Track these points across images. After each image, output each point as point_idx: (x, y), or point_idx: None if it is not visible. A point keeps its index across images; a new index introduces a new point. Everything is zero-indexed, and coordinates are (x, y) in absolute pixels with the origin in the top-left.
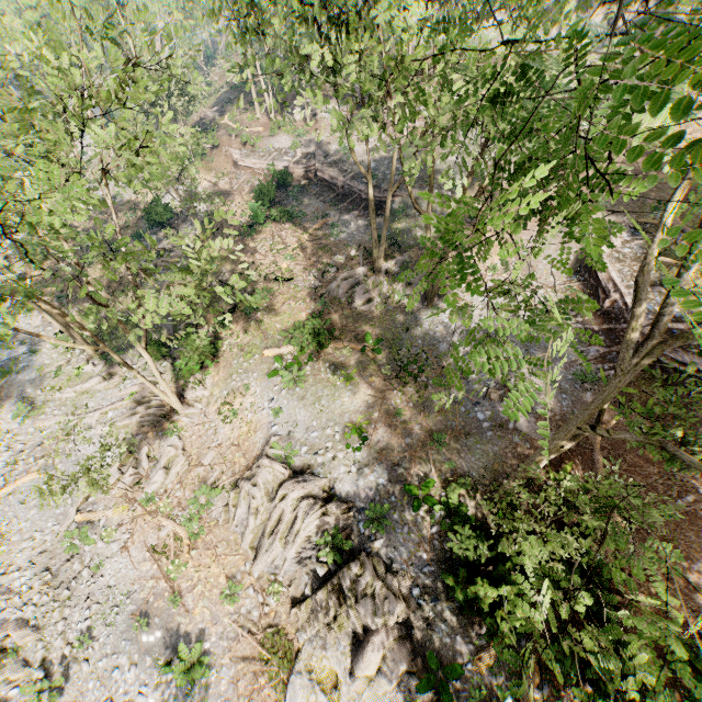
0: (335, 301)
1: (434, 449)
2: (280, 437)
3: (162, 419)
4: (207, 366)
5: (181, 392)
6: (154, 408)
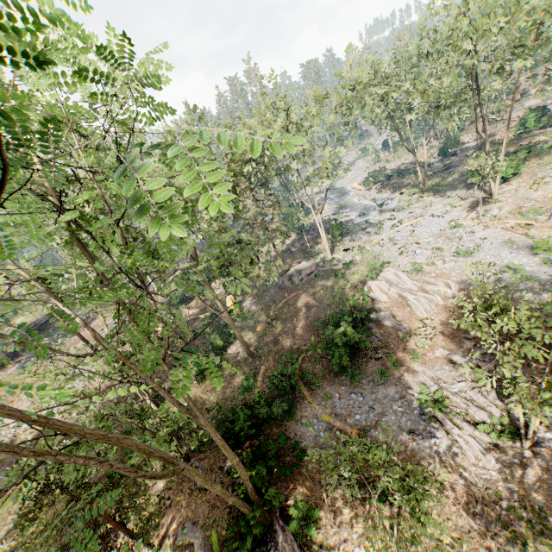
0: None
1: None
2: None
3: (483, 201)
4: (510, 180)
5: (491, 193)
6: (477, 197)
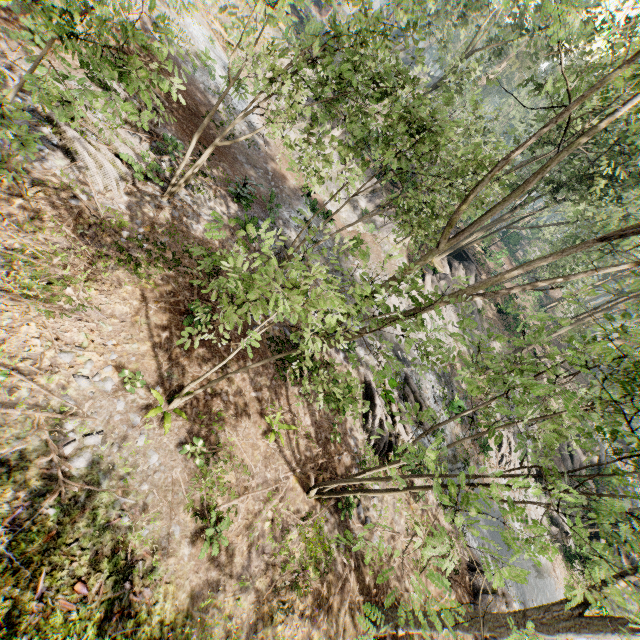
0: None
1: None
2: None
3: None
4: None
5: None
6: None
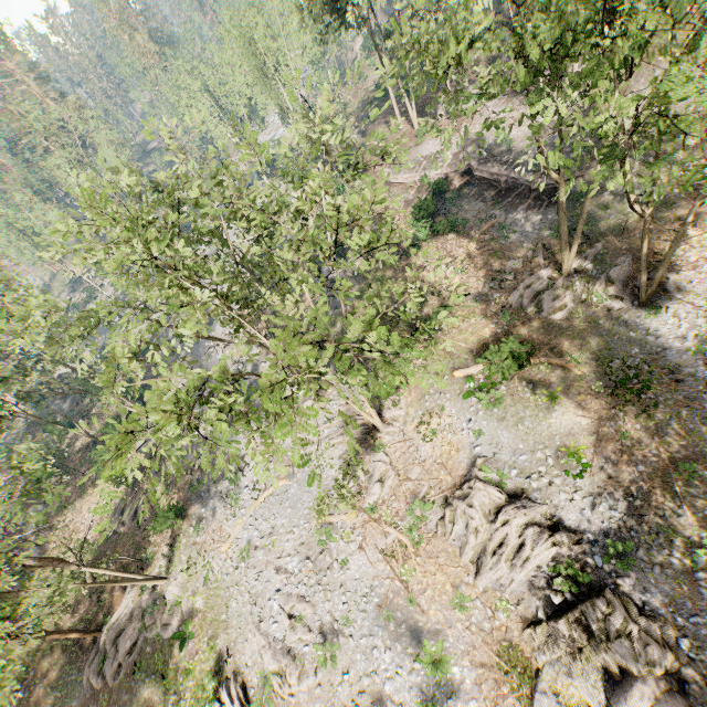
0: (519, 312)
1: (680, 480)
2: (485, 458)
3: (368, 436)
4: (398, 387)
5: (378, 411)
6: (359, 427)
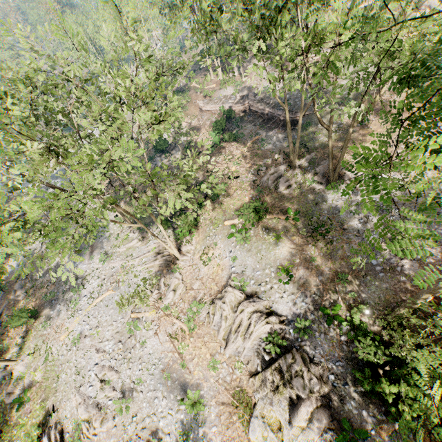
0: (266, 188)
1: (340, 284)
2: (237, 274)
3: (170, 262)
4: (192, 232)
5: (179, 247)
6: (165, 256)
